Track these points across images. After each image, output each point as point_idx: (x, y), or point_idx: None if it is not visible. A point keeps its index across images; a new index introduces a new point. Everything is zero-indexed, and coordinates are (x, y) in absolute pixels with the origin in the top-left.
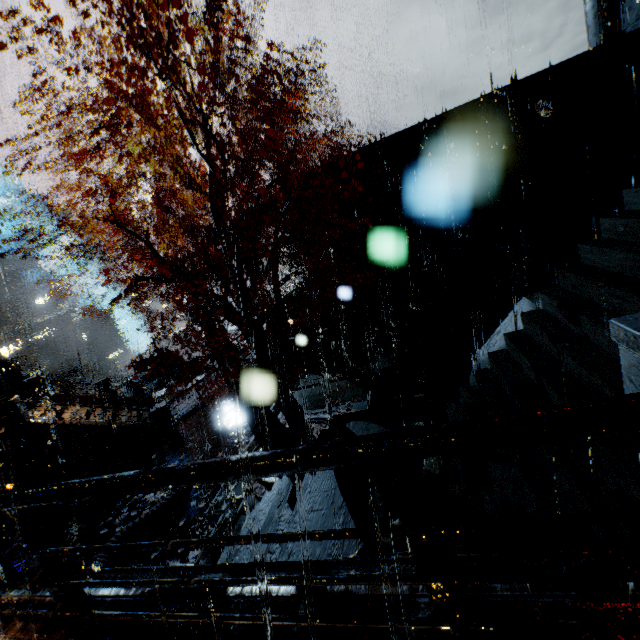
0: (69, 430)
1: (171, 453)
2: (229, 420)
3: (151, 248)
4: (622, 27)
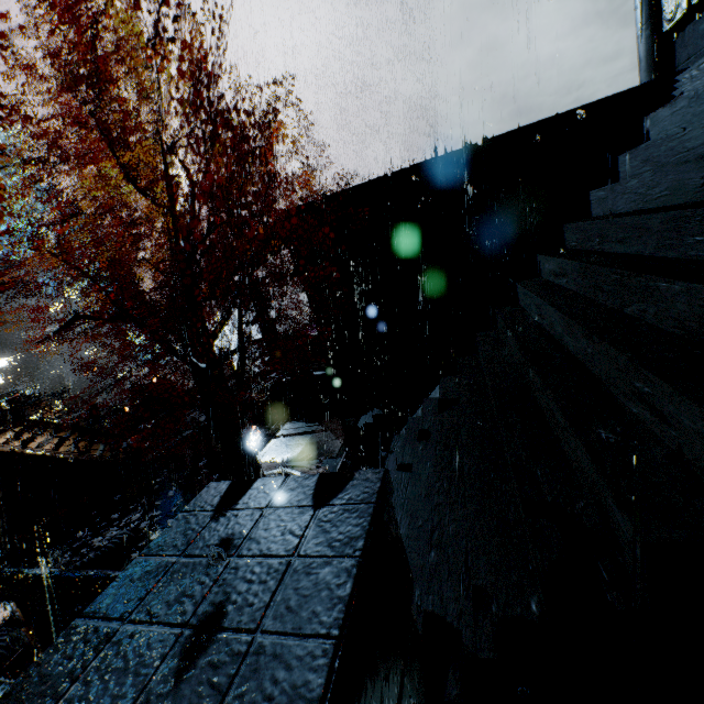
0: (31, 460)
1: (134, 495)
2: (202, 464)
3: (96, 284)
4: (673, 65)
